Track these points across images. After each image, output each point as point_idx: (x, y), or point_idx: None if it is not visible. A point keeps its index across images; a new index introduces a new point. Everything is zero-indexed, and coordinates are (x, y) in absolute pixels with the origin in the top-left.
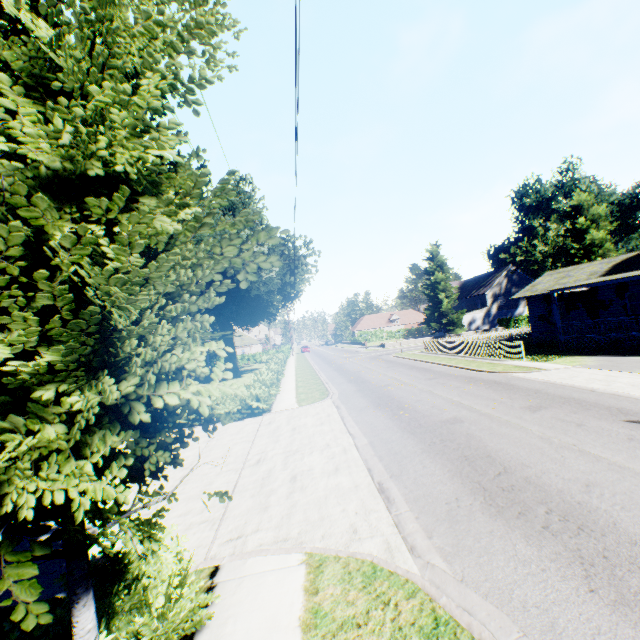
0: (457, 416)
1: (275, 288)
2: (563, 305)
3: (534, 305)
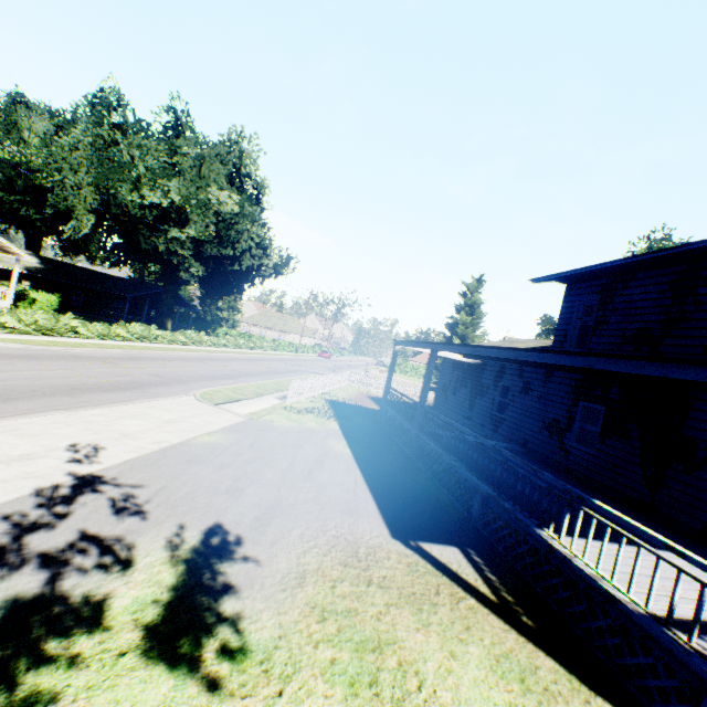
0: None
1: (214, 258)
2: (460, 377)
3: (445, 368)
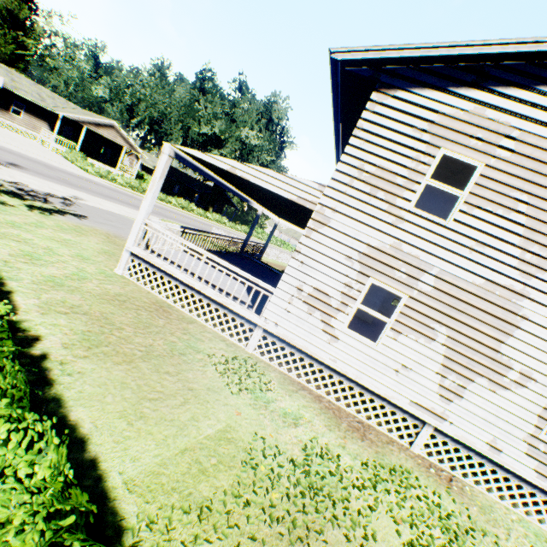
0: (59, 173)
1: None
2: None
3: None
